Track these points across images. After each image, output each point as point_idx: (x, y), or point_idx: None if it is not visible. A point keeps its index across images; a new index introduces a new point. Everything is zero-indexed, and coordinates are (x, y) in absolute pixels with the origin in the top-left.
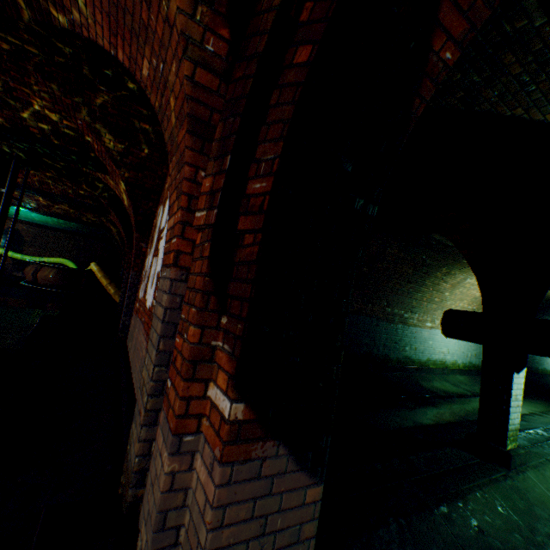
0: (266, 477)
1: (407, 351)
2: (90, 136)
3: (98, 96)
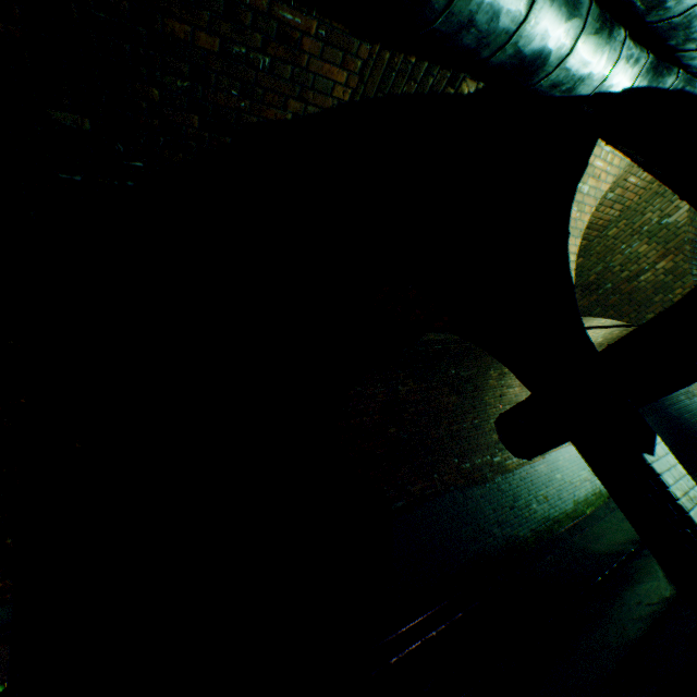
0: None
1: (537, 509)
2: None
3: None
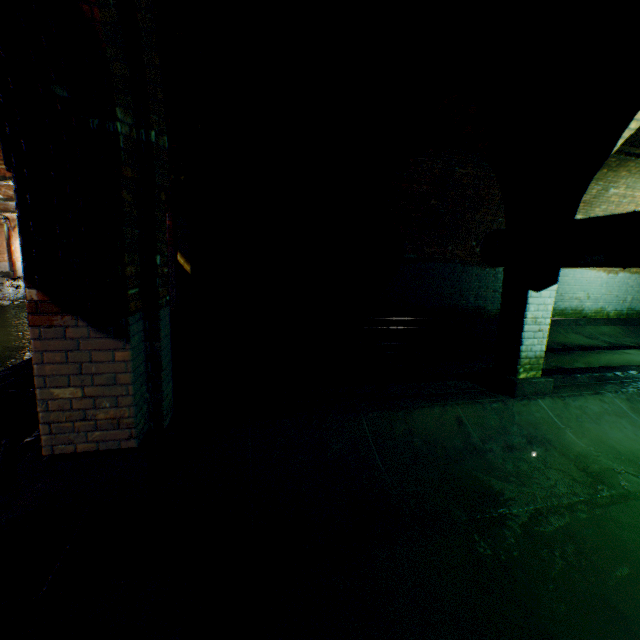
0: (73, 339)
1: None
2: None
3: None
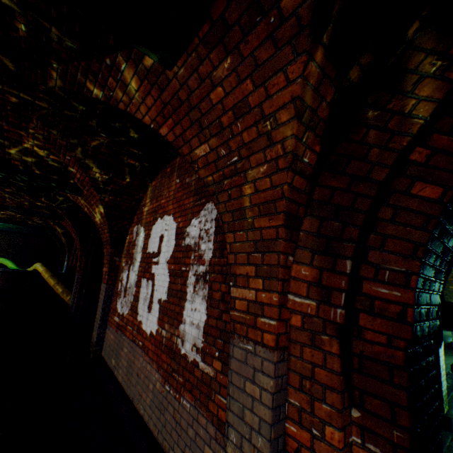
0: None
1: None
2: (75, 168)
3: (94, 139)
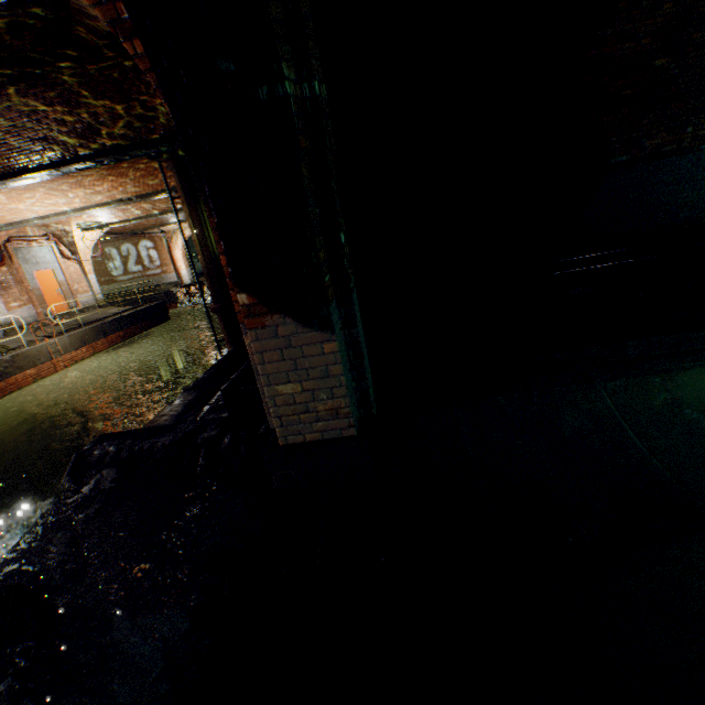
0: (284, 337)
1: None
2: None
3: None
